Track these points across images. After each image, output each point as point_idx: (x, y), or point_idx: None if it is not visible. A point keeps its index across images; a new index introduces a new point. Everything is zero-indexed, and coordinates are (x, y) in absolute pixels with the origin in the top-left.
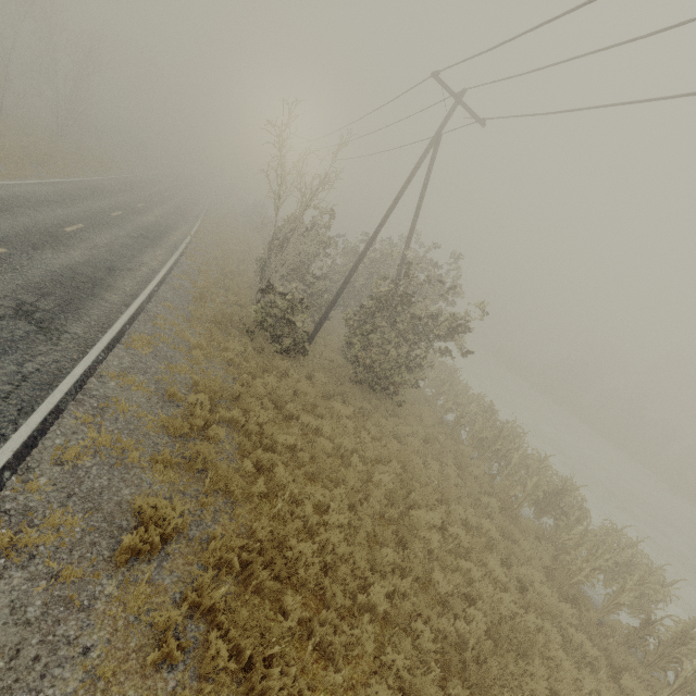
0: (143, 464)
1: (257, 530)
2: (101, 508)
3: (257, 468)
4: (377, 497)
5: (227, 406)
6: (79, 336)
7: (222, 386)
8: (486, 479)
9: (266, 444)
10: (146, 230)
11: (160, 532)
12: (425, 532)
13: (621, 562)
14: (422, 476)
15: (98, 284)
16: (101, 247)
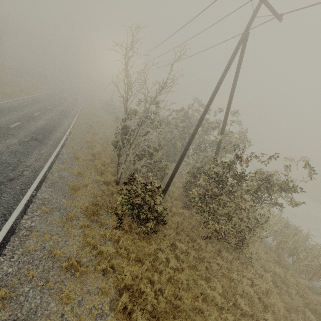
0: None
1: None
2: None
3: None
4: None
5: None
6: None
7: None
8: None
9: None
10: (36, 132)
11: None
12: None
13: None
14: None
15: None
16: None
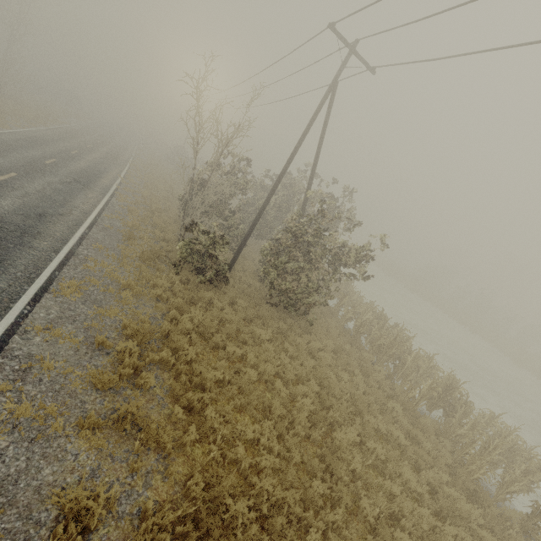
0: (67, 432)
1: (191, 488)
2: (16, 501)
3: (188, 409)
4: (302, 422)
5: (157, 345)
6: (3, 290)
7: (151, 324)
8: (387, 382)
9: (196, 381)
10: (78, 174)
11: (83, 524)
12: (348, 453)
13: (504, 449)
14: (336, 390)
15: (27, 232)
16: (33, 194)
